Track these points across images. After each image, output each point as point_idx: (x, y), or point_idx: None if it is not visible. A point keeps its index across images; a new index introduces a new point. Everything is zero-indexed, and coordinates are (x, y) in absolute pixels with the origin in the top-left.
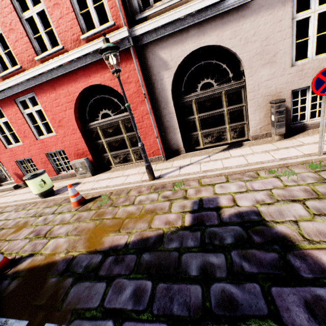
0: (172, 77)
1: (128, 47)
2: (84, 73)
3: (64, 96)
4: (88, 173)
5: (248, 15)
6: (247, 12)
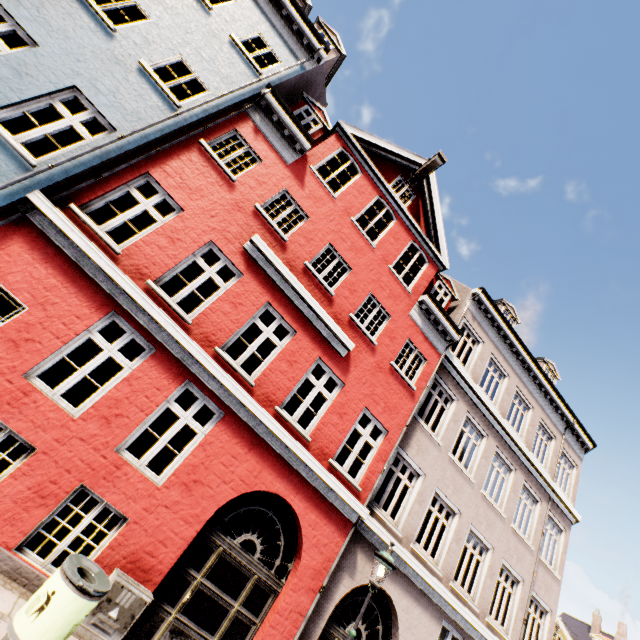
0: (348, 589)
1: (353, 521)
2: (297, 482)
3: (249, 469)
4: (114, 638)
5: (420, 603)
6: (421, 600)
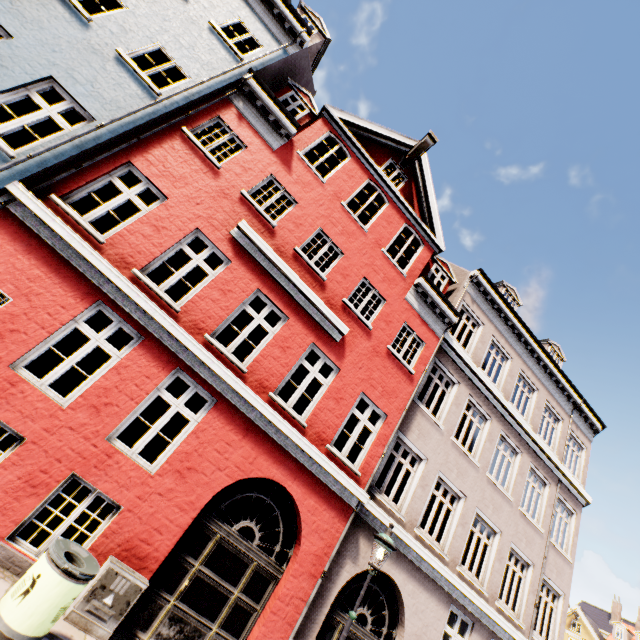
0: (351, 575)
1: (353, 506)
2: (294, 468)
3: (244, 456)
4: (110, 624)
5: (427, 588)
6: (427, 585)
